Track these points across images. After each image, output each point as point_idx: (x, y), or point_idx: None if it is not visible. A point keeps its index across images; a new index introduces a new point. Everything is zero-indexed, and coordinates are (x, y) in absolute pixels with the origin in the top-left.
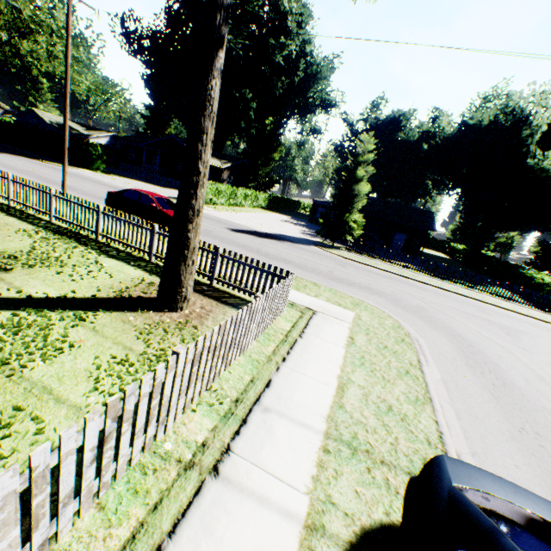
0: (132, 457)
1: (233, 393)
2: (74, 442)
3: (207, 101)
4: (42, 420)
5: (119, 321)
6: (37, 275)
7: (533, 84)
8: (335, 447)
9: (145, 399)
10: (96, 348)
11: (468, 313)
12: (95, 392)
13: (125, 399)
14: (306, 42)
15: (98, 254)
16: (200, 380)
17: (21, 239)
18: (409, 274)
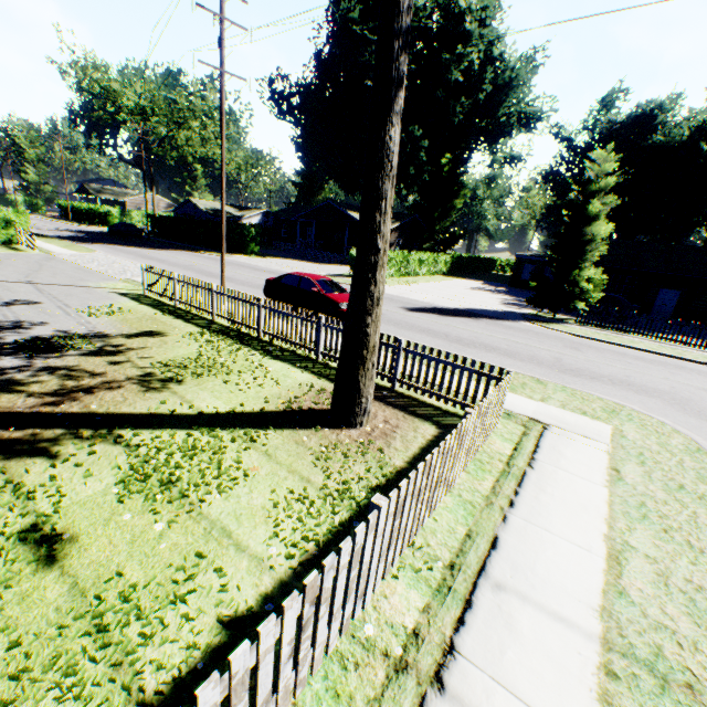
0: (328, 644)
1: (444, 554)
2: (272, 638)
3: (384, 157)
4: (224, 573)
5: (291, 442)
6: (205, 385)
7: None
8: (625, 669)
9: (344, 572)
10: (271, 478)
11: None
12: (275, 538)
13: (322, 575)
14: (493, 43)
15: (261, 355)
16: (401, 536)
17: (189, 344)
18: (695, 354)
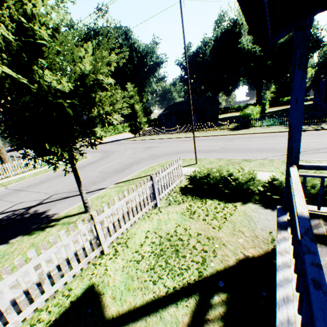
0: None
1: None
2: None
3: None
4: None
5: None
6: None
7: (229, 4)
8: None
9: None
10: None
11: (145, 147)
12: None
13: None
14: (134, 43)
15: None
16: None
17: None
18: (158, 137)
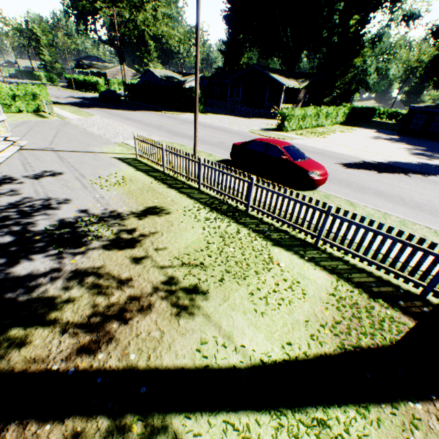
0: None
1: None
2: None
3: None
4: None
5: None
6: (232, 299)
7: None
8: None
9: None
10: None
11: None
12: None
13: None
14: None
15: (262, 240)
16: None
17: (191, 225)
18: None
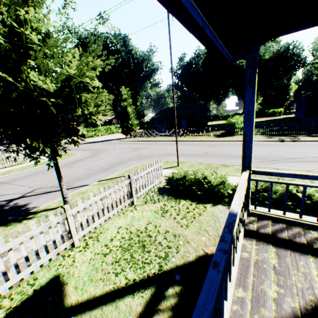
0: None
1: None
2: None
3: None
4: None
5: None
6: None
7: None
8: None
9: None
10: None
11: (134, 148)
12: None
13: None
14: (131, 50)
15: None
16: None
17: None
18: (148, 139)
